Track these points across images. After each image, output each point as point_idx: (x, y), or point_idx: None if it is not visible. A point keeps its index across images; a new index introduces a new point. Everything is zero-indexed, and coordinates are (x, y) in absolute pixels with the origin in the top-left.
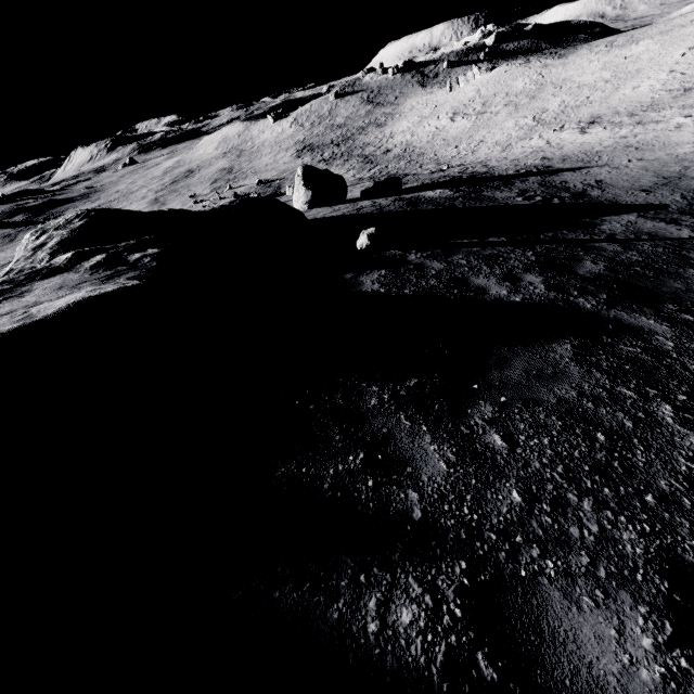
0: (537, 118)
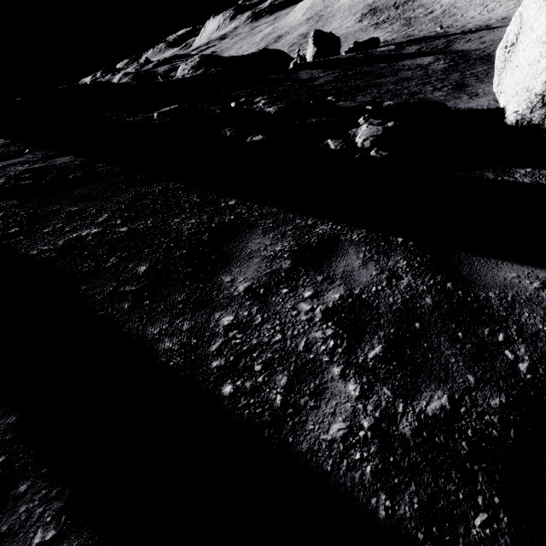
0: None
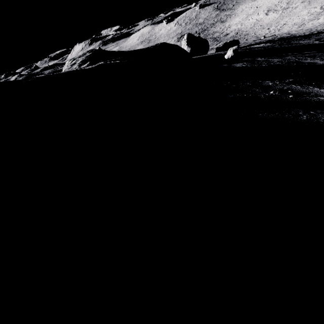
0: (323, 7)
